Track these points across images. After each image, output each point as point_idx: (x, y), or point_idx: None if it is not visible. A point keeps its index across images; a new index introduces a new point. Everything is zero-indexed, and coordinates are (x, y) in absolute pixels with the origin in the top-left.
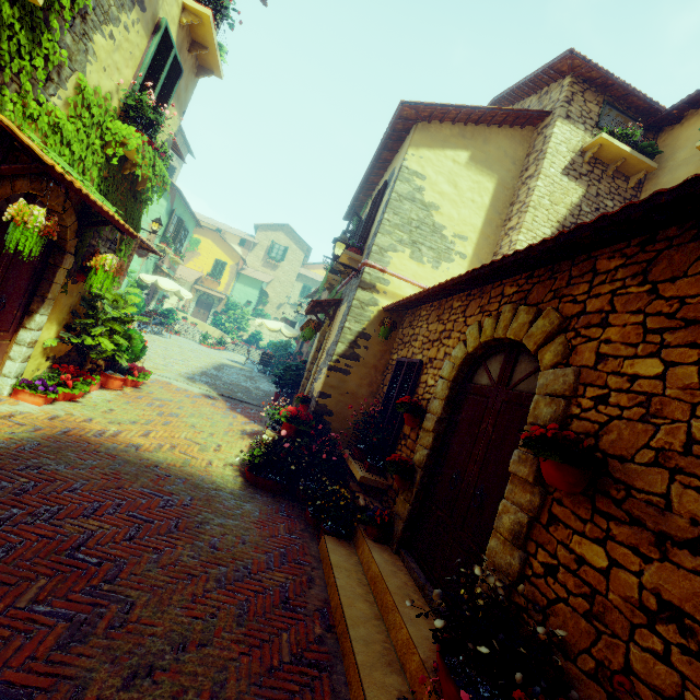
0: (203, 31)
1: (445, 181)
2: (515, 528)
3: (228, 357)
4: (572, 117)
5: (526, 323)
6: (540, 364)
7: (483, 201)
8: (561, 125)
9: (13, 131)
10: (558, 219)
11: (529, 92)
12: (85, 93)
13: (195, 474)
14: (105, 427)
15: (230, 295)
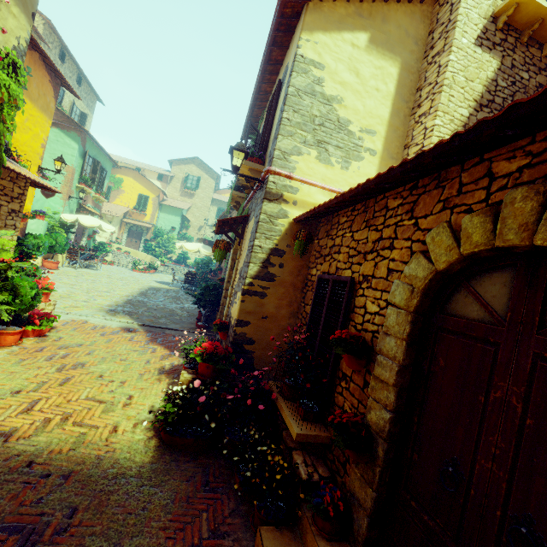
0: None
1: (346, 68)
2: None
3: (157, 279)
4: None
5: None
6: None
7: (388, 89)
8: None
9: None
10: (474, 97)
11: None
12: None
13: (89, 456)
14: None
15: (156, 224)
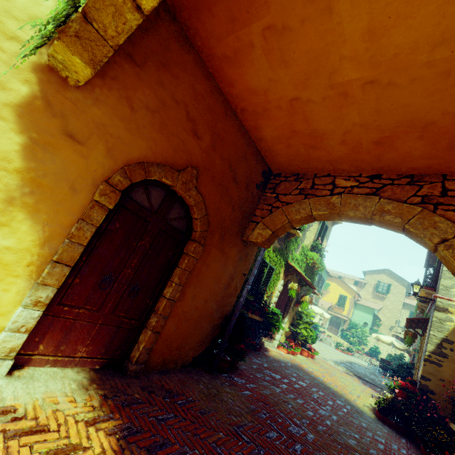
0: None
1: None
2: None
3: (354, 360)
4: None
5: None
6: None
7: None
8: None
9: (292, 265)
10: None
11: None
12: (303, 248)
13: (348, 400)
14: (307, 367)
15: (351, 318)
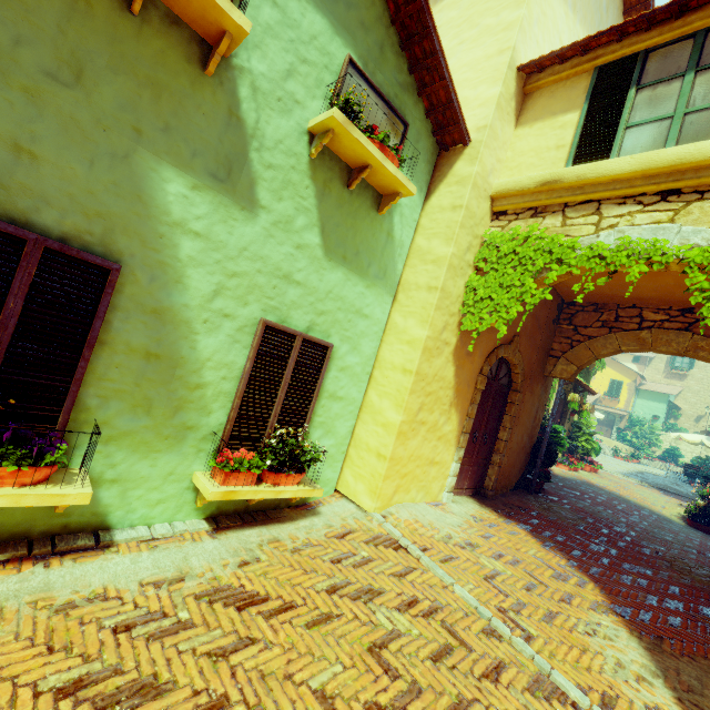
0: None
1: None
2: None
3: (644, 468)
4: None
5: None
6: None
7: None
8: None
9: None
10: None
11: None
12: None
13: (653, 510)
14: (597, 483)
15: (631, 411)
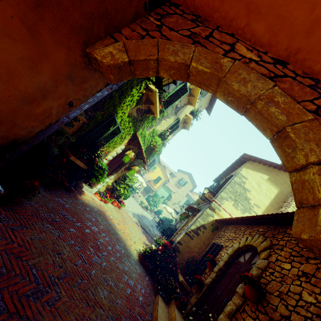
0: (189, 120)
1: (255, 183)
2: (230, 311)
3: (146, 214)
4: None
5: (260, 241)
6: (259, 257)
7: (271, 196)
8: None
9: (138, 137)
10: None
11: None
12: (154, 130)
13: (126, 245)
14: (110, 215)
15: (157, 191)
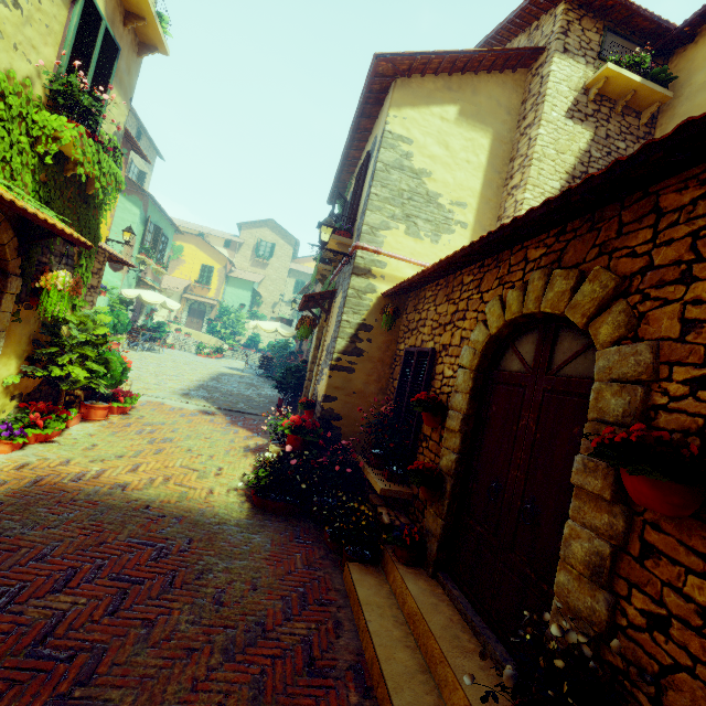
0: None
1: (435, 142)
2: (593, 561)
3: (226, 364)
4: (570, 50)
5: (566, 290)
6: (595, 341)
7: (480, 161)
8: (559, 60)
9: None
10: (566, 169)
11: (516, 31)
12: None
13: (193, 508)
14: (85, 467)
15: (222, 300)
